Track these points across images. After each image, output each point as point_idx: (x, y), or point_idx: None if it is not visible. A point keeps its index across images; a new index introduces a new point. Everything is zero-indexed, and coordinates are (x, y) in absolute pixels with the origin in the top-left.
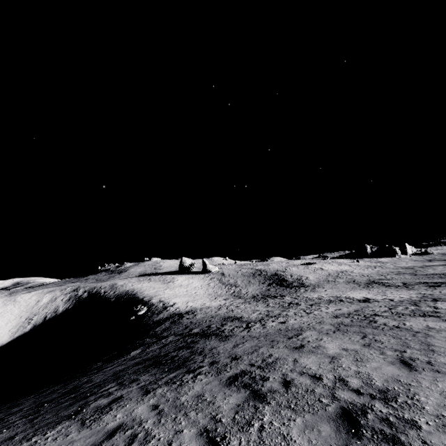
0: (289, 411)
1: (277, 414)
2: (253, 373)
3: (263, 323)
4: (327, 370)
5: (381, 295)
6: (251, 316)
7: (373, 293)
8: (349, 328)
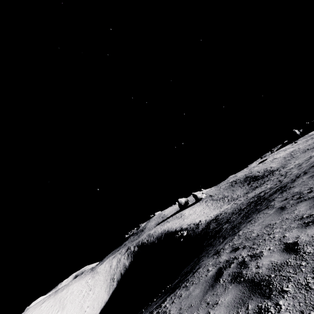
0: None
1: None
2: None
3: (286, 177)
4: None
5: None
6: (267, 187)
7: None
8: None
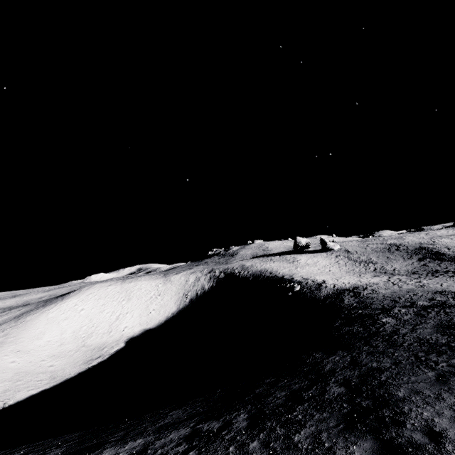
0: None
1: None
2: None
3: None
4: None
5: None
6: None
7: None
8: None
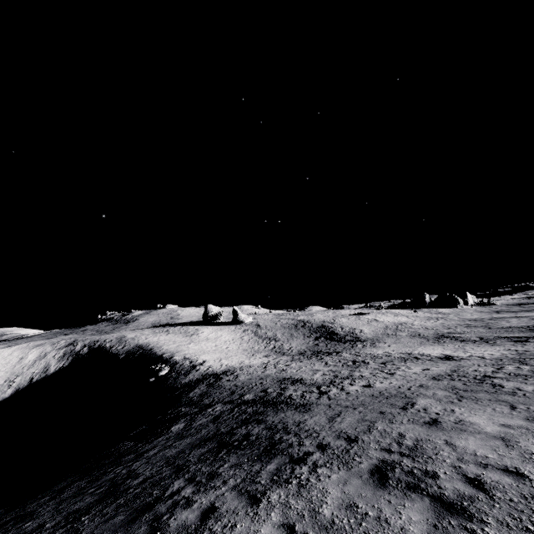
0: None
1: None
2: (402, 464)
3: (340, 387)
4: (518, 460)
5: (462, 351)
6: (314, 377)
7: (450, 349)
8: (475, 395)
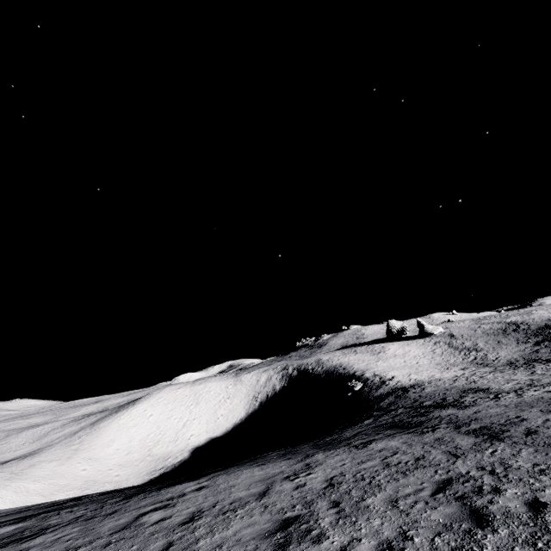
0: (523, 445)
1: (510, 447)
2: (493, 427)
3: (519, 393)
4: None
5: None
6: (502, 386)
7: None
8: None
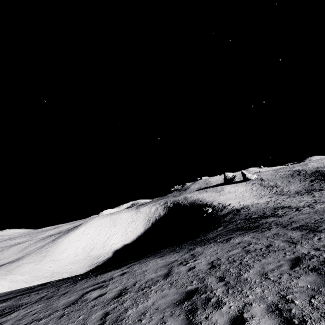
0: None
1: None
2: (309, 225)
3: (311, 207)
4: None
5: None
6: (298, 204)
7: None
8: None
